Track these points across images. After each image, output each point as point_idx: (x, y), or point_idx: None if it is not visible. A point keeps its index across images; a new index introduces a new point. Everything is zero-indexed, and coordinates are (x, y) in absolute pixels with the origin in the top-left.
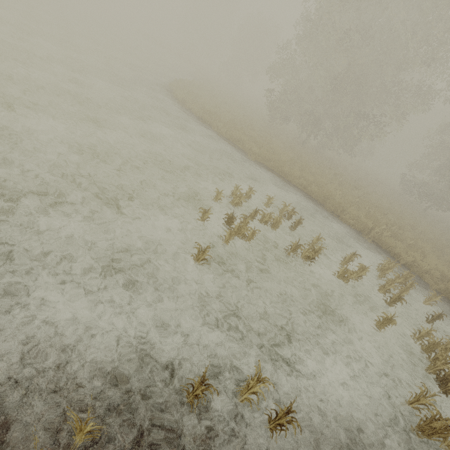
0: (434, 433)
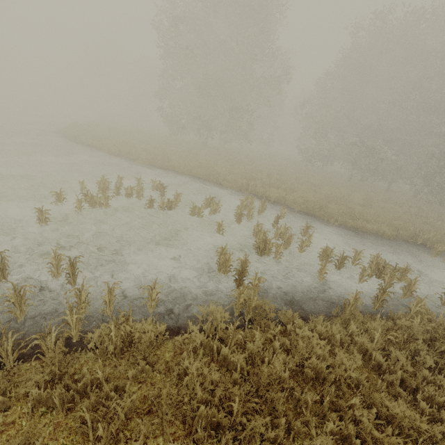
0: (227, 269)
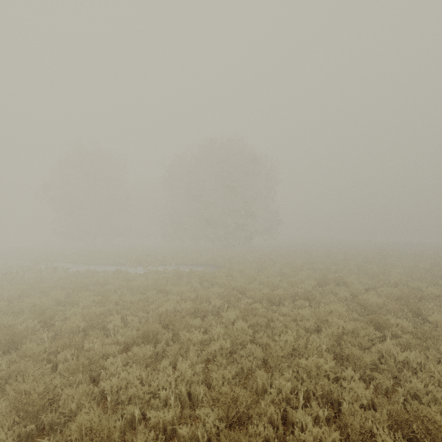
0: None
